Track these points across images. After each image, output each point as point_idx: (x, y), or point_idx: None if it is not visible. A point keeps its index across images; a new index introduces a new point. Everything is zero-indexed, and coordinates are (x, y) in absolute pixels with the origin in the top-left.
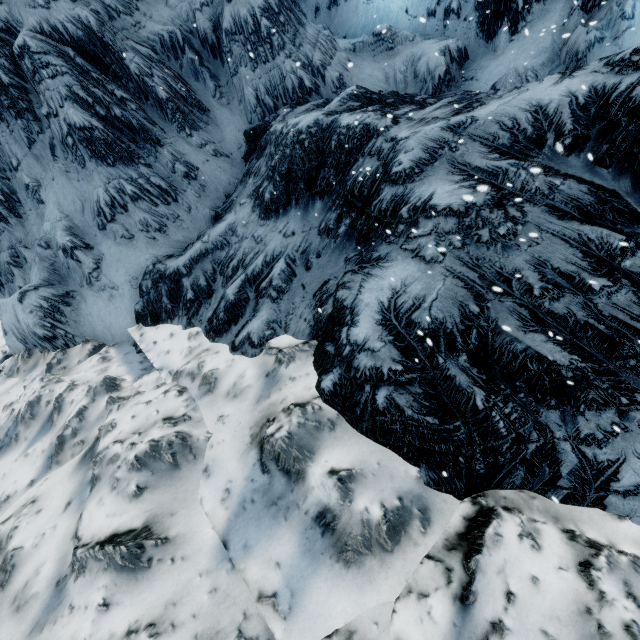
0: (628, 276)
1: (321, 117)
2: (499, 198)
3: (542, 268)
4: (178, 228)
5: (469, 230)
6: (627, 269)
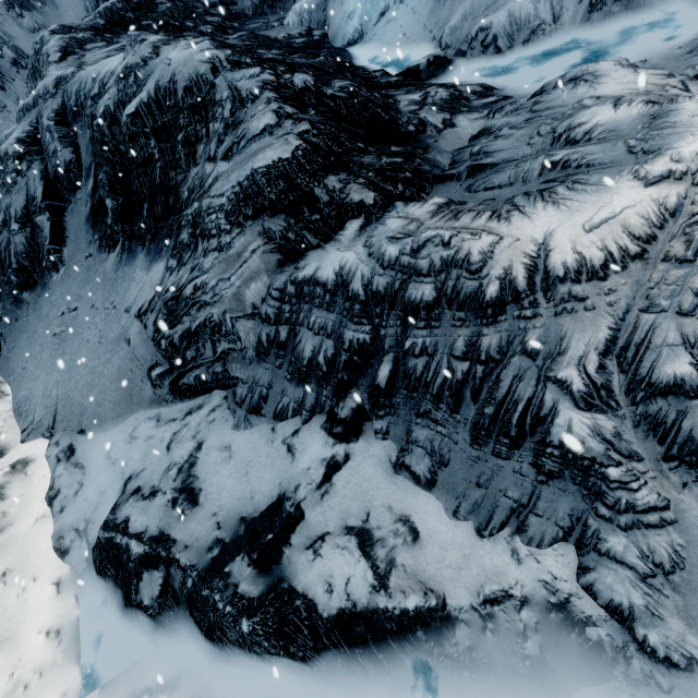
0: (33, 227)
1: (46, 34)
2: (25, 153)
3: (7, 211)
4: (5, 119)
5: (2, 174)
6: (36, 222)
